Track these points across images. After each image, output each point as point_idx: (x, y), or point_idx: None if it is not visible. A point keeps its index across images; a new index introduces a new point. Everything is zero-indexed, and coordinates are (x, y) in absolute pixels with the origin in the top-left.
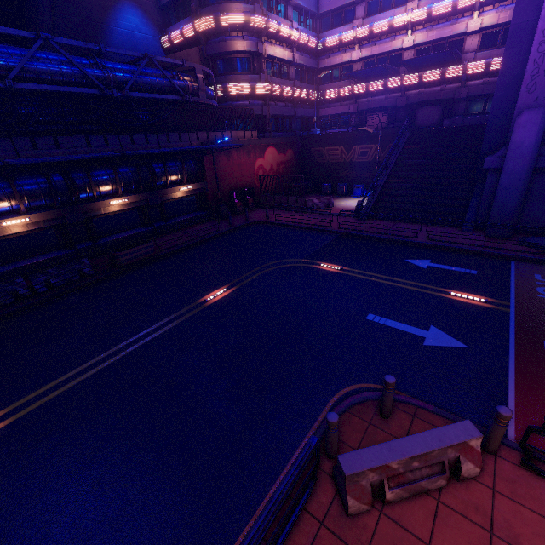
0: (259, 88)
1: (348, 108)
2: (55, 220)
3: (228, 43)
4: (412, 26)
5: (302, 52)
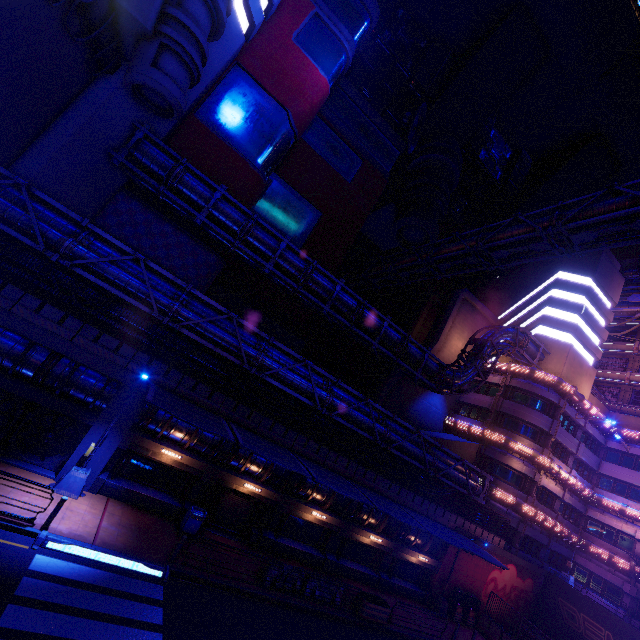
0: (523, 507)
1: (621, 583)
2: (334, 526)
3: (508, 459)
4: None
5: (572, 493)
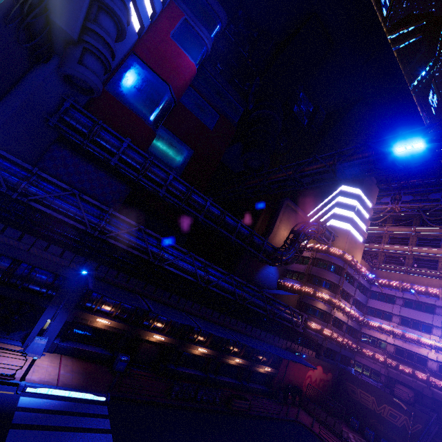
0: (325, 331)
1: (380, 368)
2: (212, 356)
3: (316, 303)
4: (435, 348)
5: (353, 319)
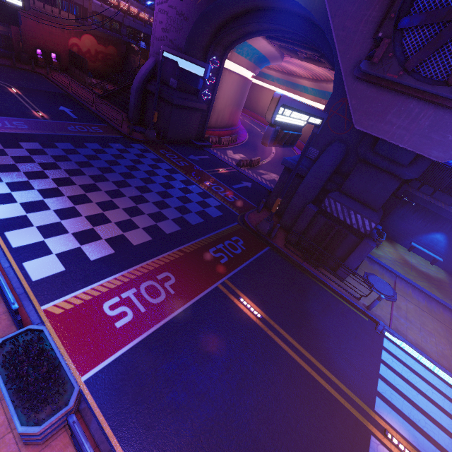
0: None
1: None
2: None
3: None
4: None
5: None
